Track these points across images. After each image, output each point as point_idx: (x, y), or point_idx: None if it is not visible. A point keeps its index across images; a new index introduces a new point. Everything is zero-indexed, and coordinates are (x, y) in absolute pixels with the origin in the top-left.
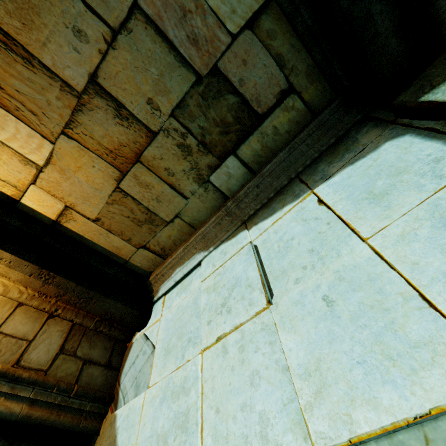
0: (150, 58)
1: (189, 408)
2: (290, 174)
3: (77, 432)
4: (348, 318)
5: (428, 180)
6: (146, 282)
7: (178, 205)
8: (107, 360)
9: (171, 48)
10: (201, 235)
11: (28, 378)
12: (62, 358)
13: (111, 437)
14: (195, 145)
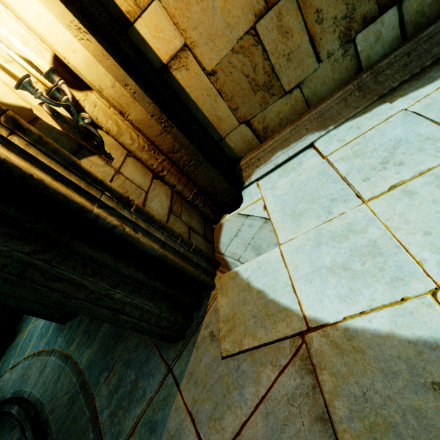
0: None
1: (374, 240)
2: None
3: (198, 283)
4: None
5: None
6: (236, 167)
7: (306, 69)
8: (203, 233)
9: None
10: (318, 114)
11: (159, 221)
12: (173, 217)
13: (240, 286)
14: None
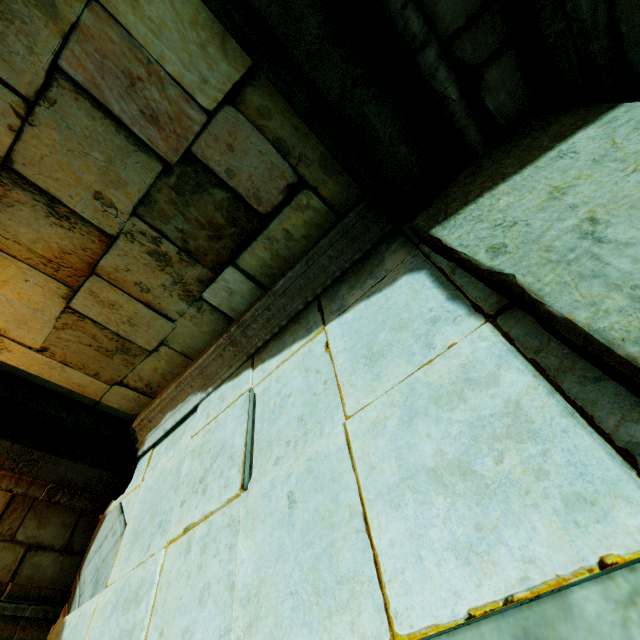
0: (90, 139)
1: (135, 626)
2: (308, 296)
3: None
4: (300, 529)
5: (420, 347)
6: (128, 429)
7: (161, 329)
8: (66, 542)
9: (120, 126)
10: (199, 370)
11: None
12: None
13: None
14: (175, 253)
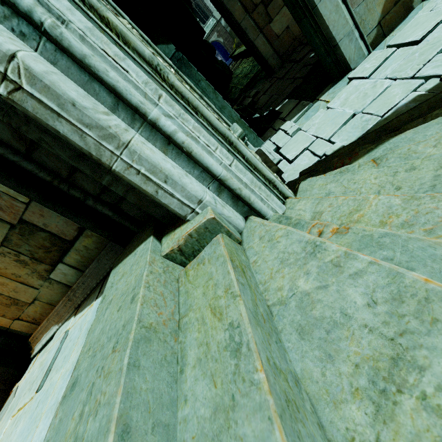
0: None
1: None
2: (98, 279)
3: None
4: (31, 421)
5: None
6: (27, 342)
7: (33, 293)
8: None
9: None
10: (56, 312)
11: None
12: None
13: None
14: (29, 260)
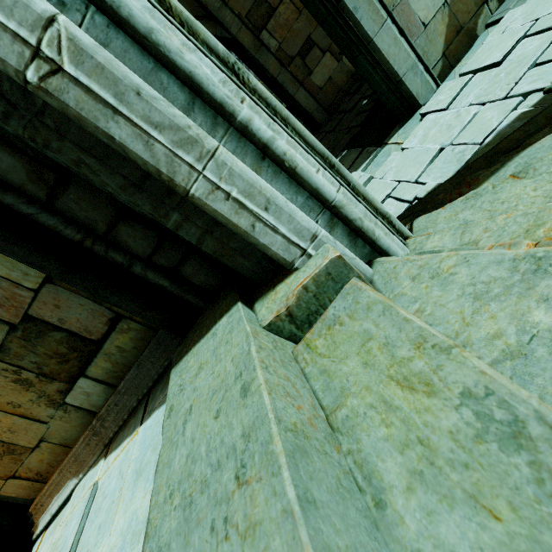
0: None
1: None
2: (139, 394)
3: None
4: None
5: (152, 474)
6: (27, 514)
7: (38, 430)
8: None
9: None
10: (74, 457)
11: None
12: None
13: None
14: (34, 377)
